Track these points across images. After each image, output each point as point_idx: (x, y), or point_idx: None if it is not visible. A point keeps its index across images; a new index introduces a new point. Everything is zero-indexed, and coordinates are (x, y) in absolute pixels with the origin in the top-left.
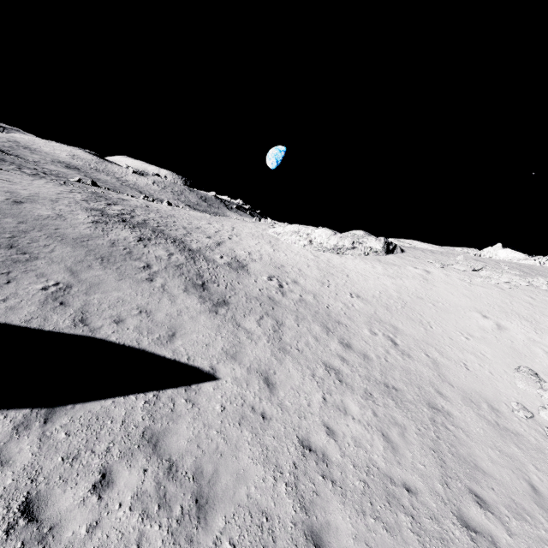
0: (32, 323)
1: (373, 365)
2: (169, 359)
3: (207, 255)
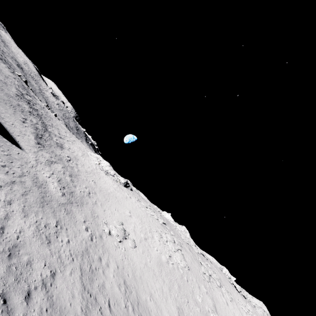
0: None
1: (75, 188)
2: (12, 137)
3: (51, 135)
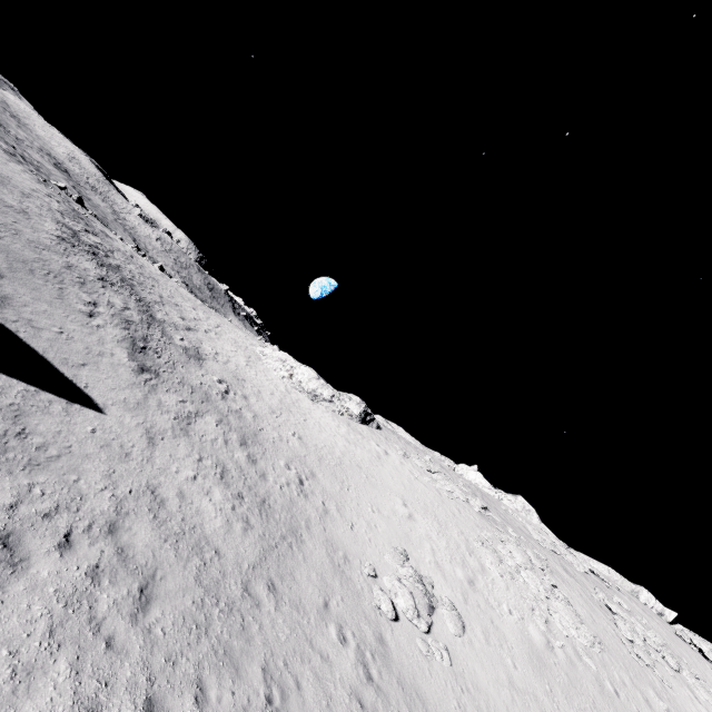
0: None
1: (265, 484)
2: (66, 377)
3: (168, 330)
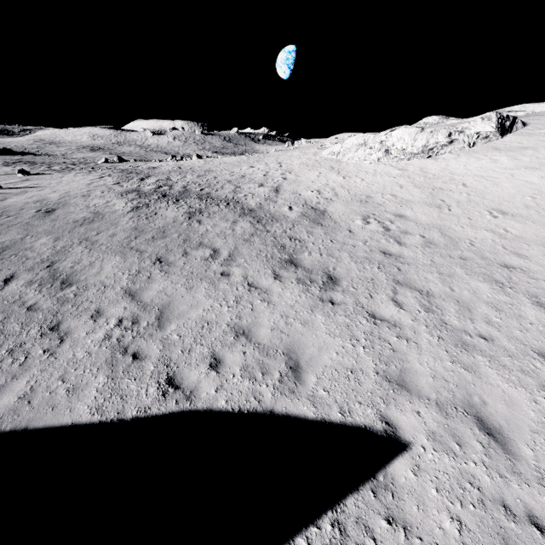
0: (106, 410)
1: None
2: (313, 421)
3: (273, 211)
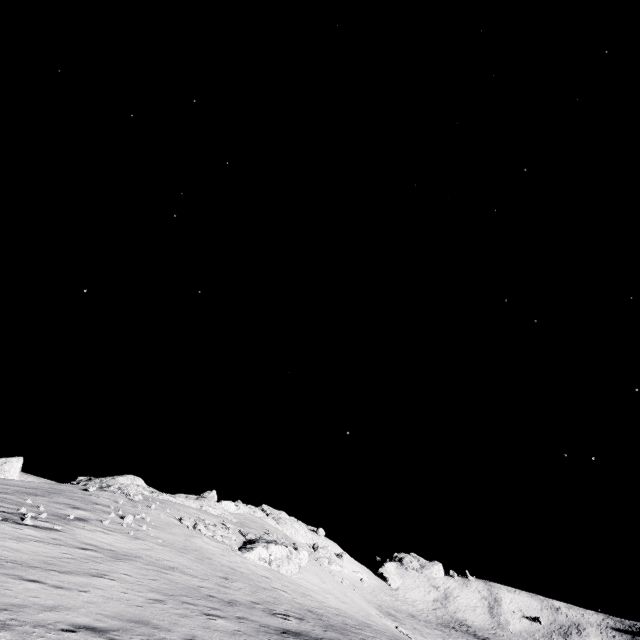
0: None
1: None
2: None
3: None
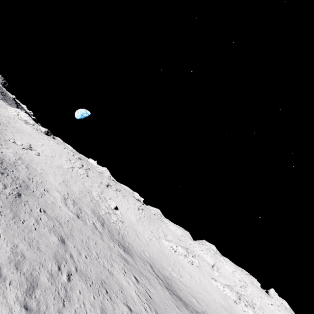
0: None
1: None
2: None
3: None
